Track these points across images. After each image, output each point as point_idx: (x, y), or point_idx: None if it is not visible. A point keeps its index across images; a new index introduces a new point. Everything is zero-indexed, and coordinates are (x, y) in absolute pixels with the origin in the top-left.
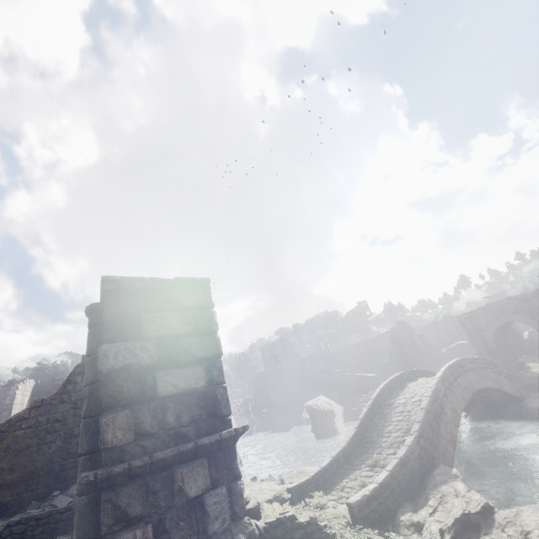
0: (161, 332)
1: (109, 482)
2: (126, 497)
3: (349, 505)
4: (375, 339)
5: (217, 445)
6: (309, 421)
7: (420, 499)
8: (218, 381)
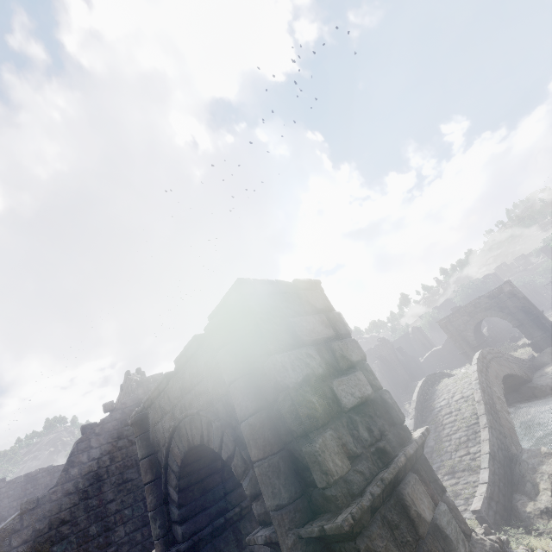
0: (313, 337)
1: (359, 525)
2: (379, 540)
3: (476, 513)
4: None
5: (415, 455)
6: None
7: (526, 488)
8: (377, 385)
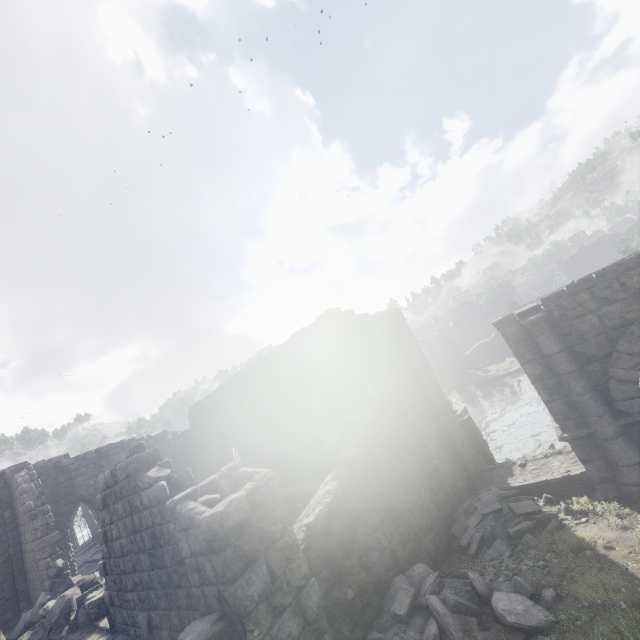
0: None
1: None
2: None
3: None
4: None
5: None
6: None
7: None
8: None
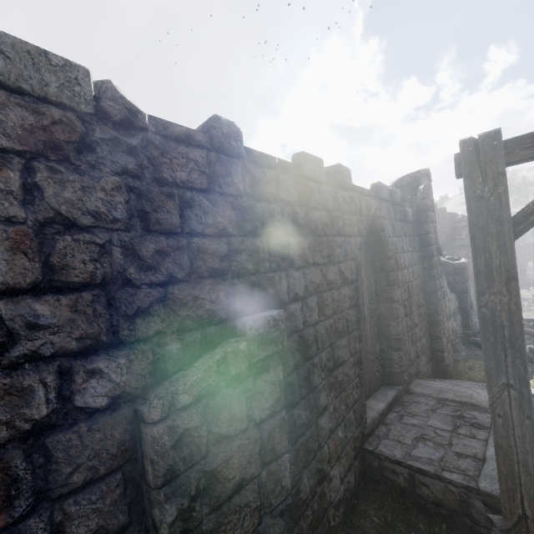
0: None
1: None
2: None
3: None
4: None
5: None
6: None
7: None
8: None
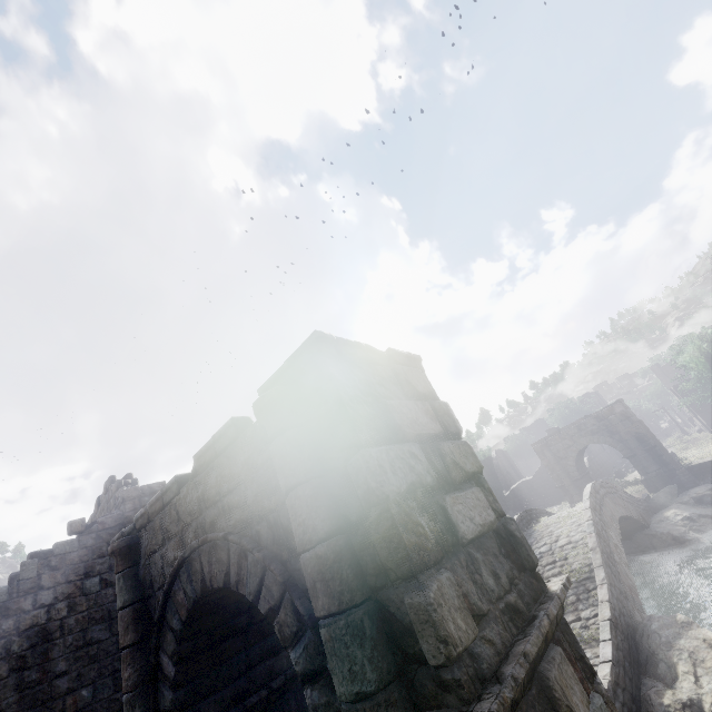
0: (416, 430)
1: None
2: None
3: None
4: None
5: (555, 617)
6: None
7: (659, 670)
8: (498, 510)
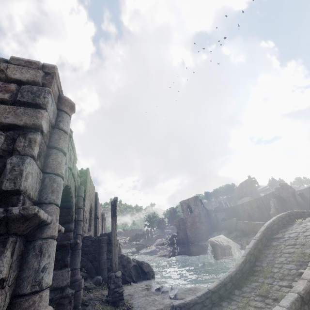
0: None
1: None
2: None
3: None
4: (262, 198)
5: None
6: (212, 252)
7: None
8: (22, 152)
